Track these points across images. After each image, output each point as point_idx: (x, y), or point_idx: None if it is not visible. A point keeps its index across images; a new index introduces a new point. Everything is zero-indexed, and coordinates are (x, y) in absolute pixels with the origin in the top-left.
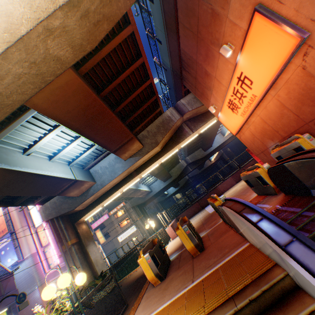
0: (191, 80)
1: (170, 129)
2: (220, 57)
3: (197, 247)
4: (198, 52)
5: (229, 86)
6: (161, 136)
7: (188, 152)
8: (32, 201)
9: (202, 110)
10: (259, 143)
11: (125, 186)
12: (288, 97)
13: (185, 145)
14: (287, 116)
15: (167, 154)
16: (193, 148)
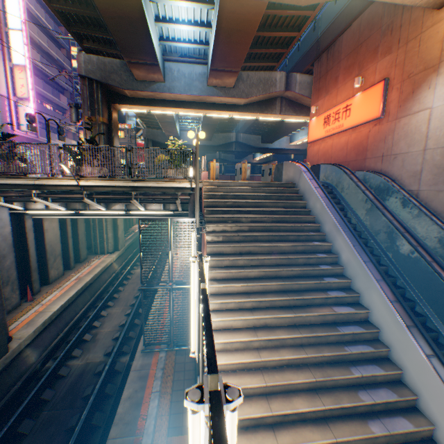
0: (322, 70)
1: (268, 94)
2: (353, 81)
3: (247, 179)
4: (347, 57)
5: (338, 106)
6: (255, 93)
7: (247, 130)
8: (82, 39)
9: (304, 101)
10: (316, 160)
11: (186, 110)
12: (353, 141)
13: (253, 120)
14: (343, 152)
15: (244, 114)
16: (254, 130)
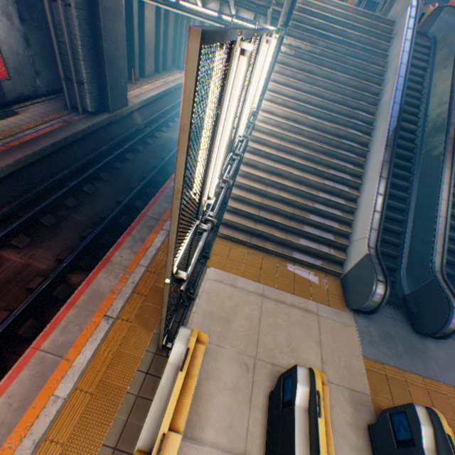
0: None
1: None
2: None
3: None
4: None
5: None
6: None
7: None
8: None
9: None
10: None
11: None
12: None
13: None
14: None
15: None
16: None
